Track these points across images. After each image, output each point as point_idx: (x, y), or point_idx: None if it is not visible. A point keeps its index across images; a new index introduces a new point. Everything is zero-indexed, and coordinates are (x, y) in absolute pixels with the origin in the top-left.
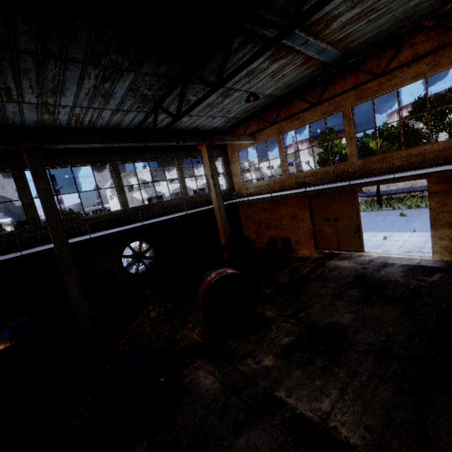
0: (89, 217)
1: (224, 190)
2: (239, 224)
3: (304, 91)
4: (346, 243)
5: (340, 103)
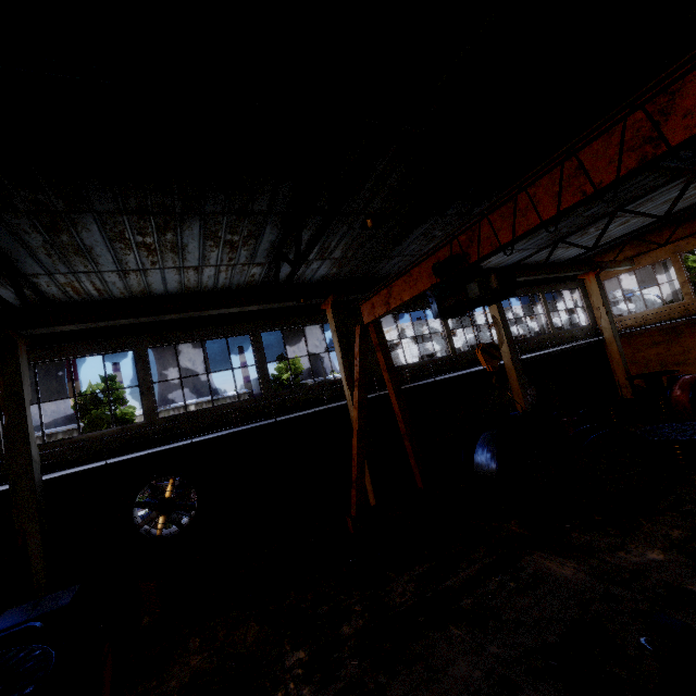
0: None
1: (587, 326)
2: (608, 367)
3: None
4: None
5: None
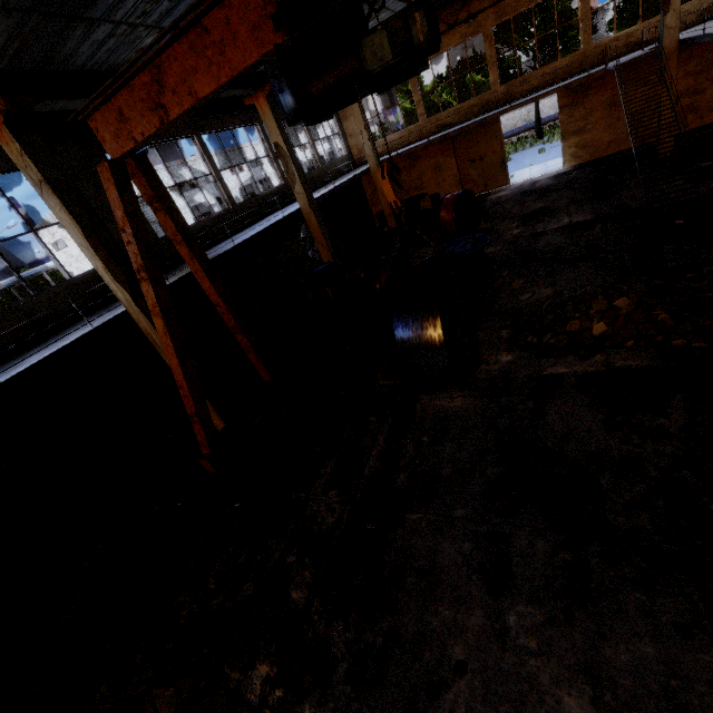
0: (265, 194)
1: (345, 156)
2: (366, 201)
3: (439, 9)
4: (493, 181)
5: (481, 23)
